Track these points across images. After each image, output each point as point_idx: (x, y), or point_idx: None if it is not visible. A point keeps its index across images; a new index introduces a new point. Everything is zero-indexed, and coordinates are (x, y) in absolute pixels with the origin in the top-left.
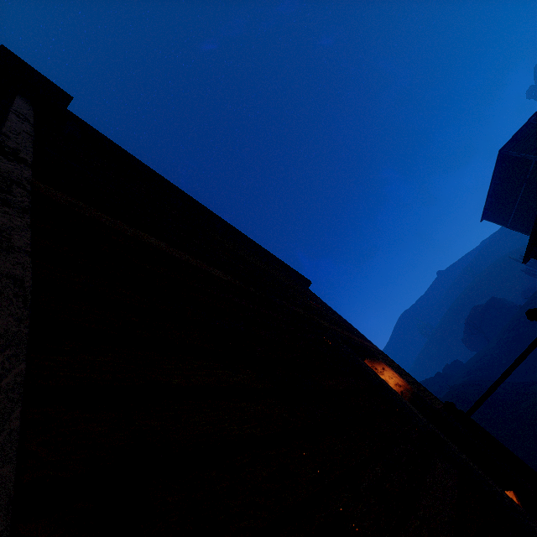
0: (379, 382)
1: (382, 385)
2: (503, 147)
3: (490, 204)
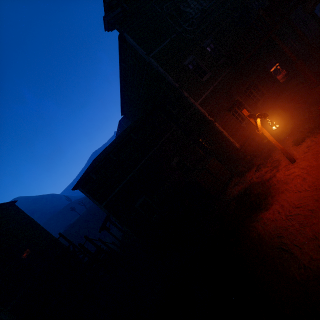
0: (21, 259)
1: (22, 259)
2: (120, 120)
3: (118, 134)
